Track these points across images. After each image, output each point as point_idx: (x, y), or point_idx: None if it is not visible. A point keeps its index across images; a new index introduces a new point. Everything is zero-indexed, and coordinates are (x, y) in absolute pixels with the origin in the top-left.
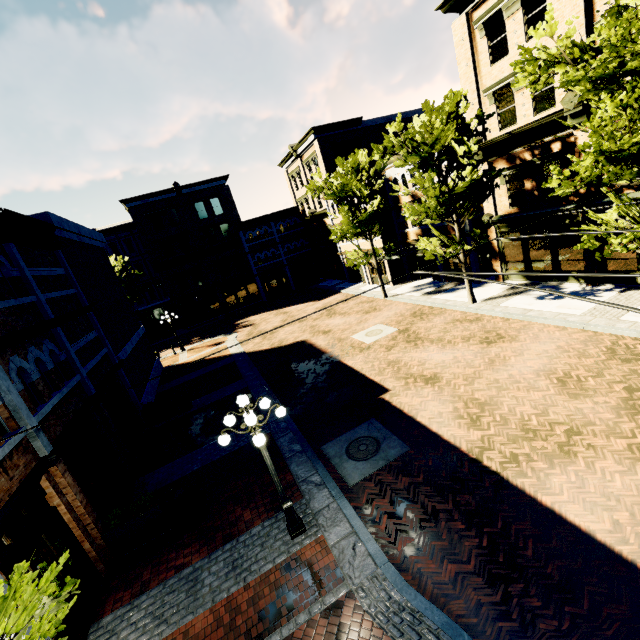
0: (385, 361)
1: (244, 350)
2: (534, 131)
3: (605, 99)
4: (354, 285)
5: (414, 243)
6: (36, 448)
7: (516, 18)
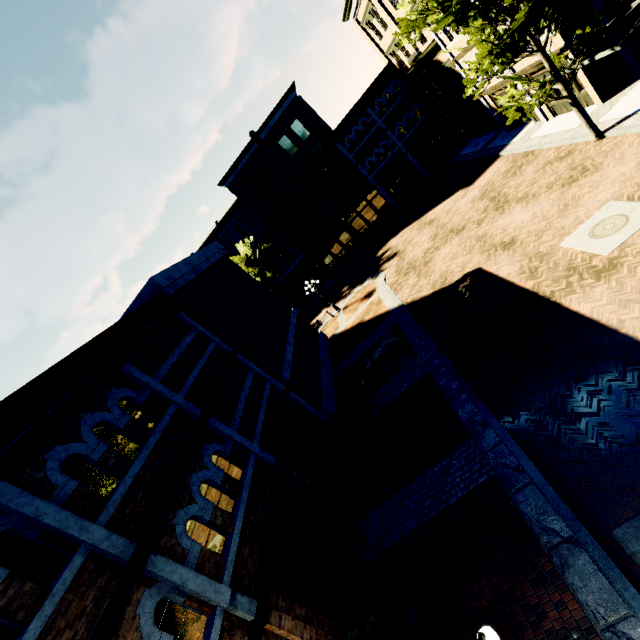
0: None
1: (401, 301)
2: None
3: None
4: (518, 133)
5: None
6: (241, 616)
7: None
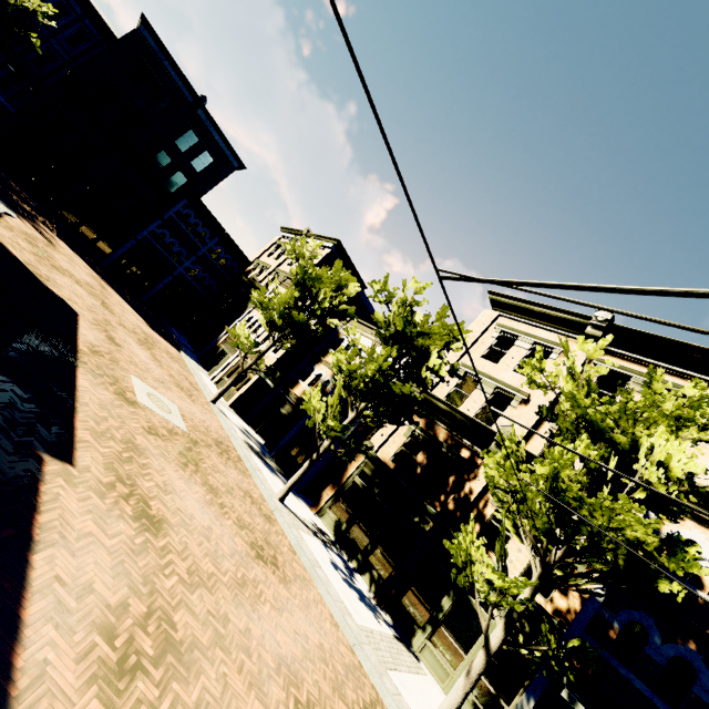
0: (128, 434)
1: None
2: (464, 426)
3: (584, 440)
4: (199, 364)
5: (293, 397)
6: None
7: (520, 352)
